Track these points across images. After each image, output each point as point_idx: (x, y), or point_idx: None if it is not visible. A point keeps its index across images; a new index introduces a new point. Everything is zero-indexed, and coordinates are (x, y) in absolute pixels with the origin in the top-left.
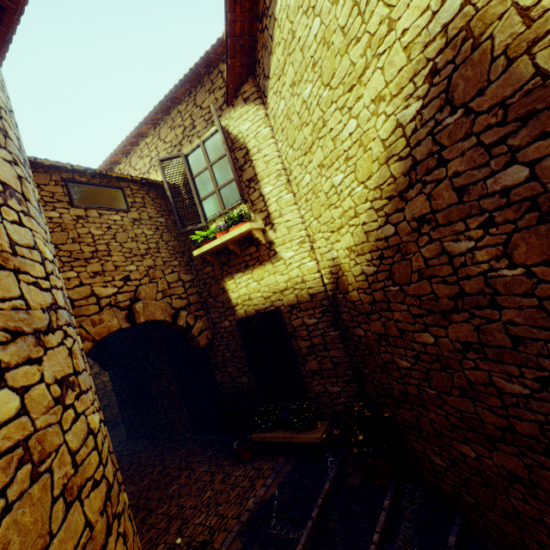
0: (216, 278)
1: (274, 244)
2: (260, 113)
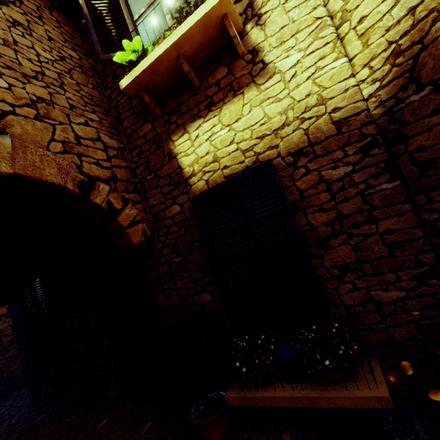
0: (159, 140)
1: (262, 50)
2: None
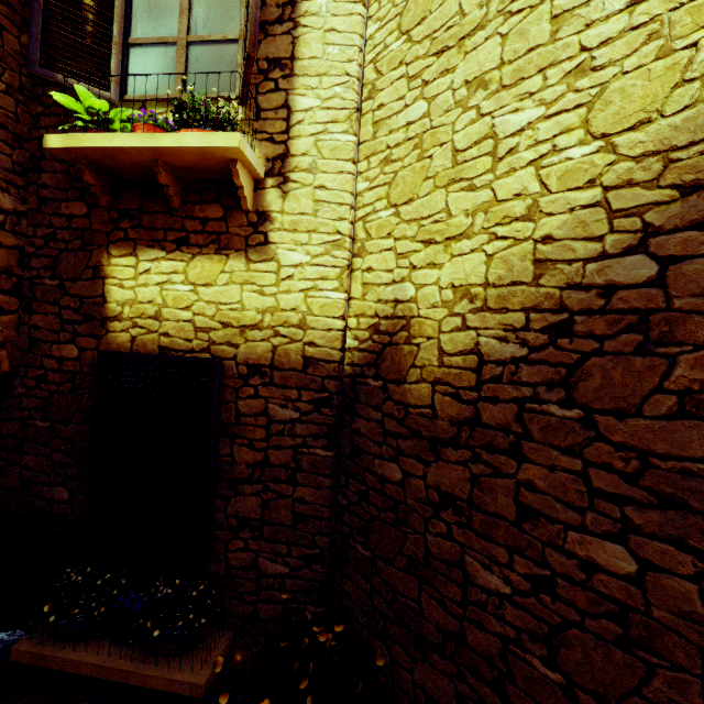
0: (90, 238)
1: (271, 222)
2: None
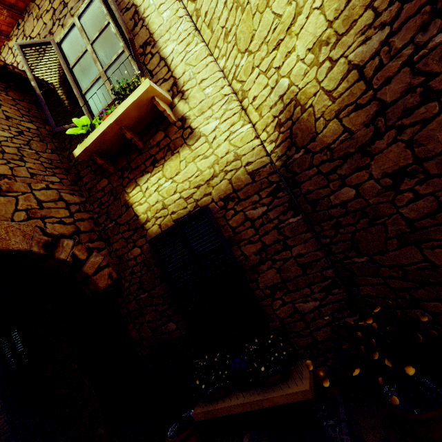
0: (115, 192)
1: (188, 119)
2: None
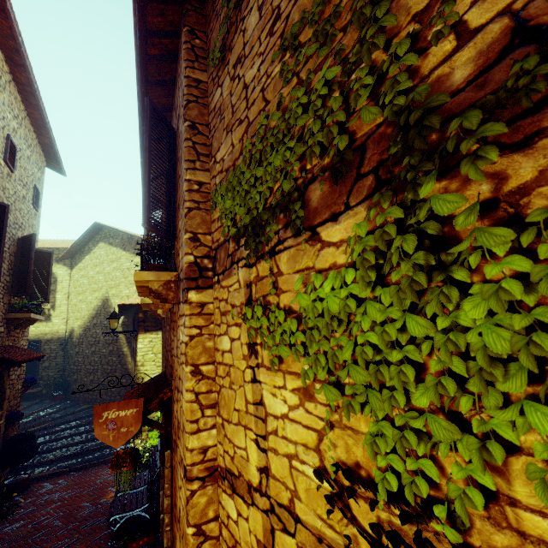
0: None
1: (52, 316)
2: (69, 271)
